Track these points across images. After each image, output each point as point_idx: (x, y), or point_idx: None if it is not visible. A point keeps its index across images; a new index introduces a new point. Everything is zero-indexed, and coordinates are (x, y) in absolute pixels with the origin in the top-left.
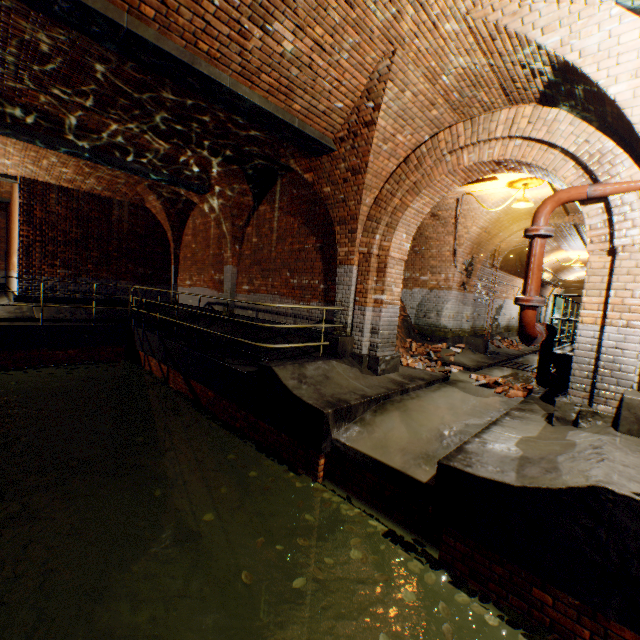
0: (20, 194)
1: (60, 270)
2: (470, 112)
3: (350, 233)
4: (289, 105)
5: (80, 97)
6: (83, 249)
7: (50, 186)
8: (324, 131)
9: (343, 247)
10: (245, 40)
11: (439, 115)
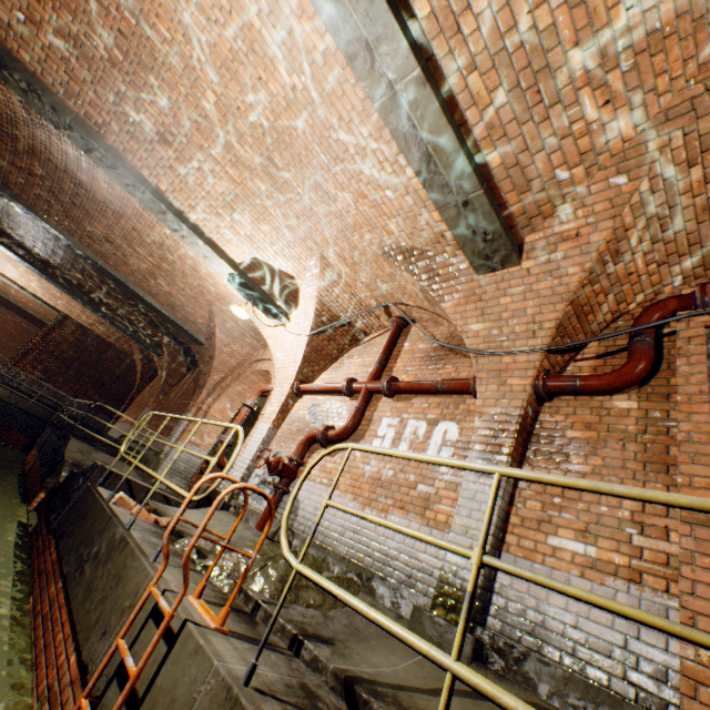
0: (54, 320)
1: (38, 372)
2: (267, 345)
3: (200, 393)
4: (176, 313)
5: (99, 282)
6: (66, 366)
7: (77, 322)
8: (199, 332)
9: (194, 401)
10: (150, 282)
11: (253, 341)
